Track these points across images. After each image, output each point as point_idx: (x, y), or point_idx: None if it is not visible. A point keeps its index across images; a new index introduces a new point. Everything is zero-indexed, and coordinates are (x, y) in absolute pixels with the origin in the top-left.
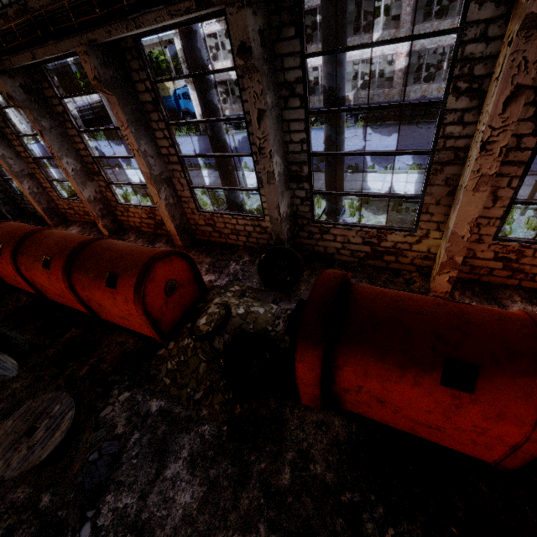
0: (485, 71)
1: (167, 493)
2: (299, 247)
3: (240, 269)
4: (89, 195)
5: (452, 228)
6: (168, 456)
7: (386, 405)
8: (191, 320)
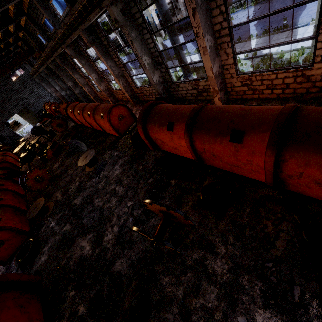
0: None
1: (114, 171)
2: (173, 96)
3: None
4: (103, 88)
5: (206, 74)
6: (116, 164)
7: (164, 143)
8: None
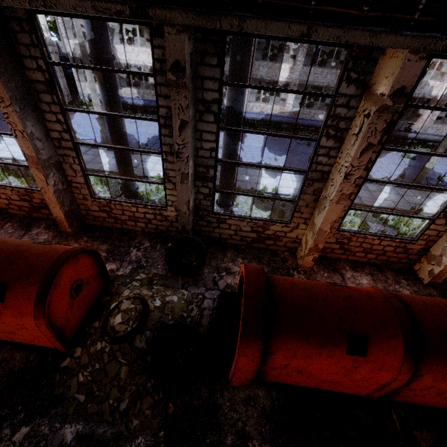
0: (345, 126)
1: None
2: (197, 233)
3: (142, 256)
4: None
5: (320, 226)
6: None
7: (303, 374)
8: (98, 317)
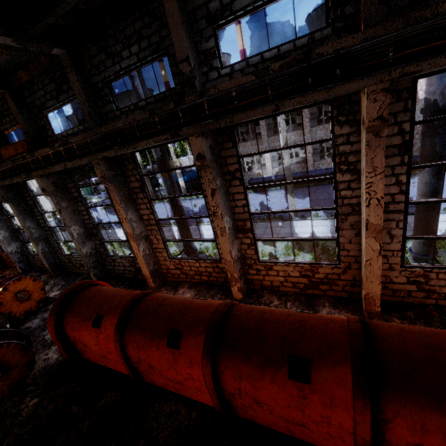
0: None
1: None
2: None
3: None
4: (234, 254)
5: None
6: None
7: None
8: None
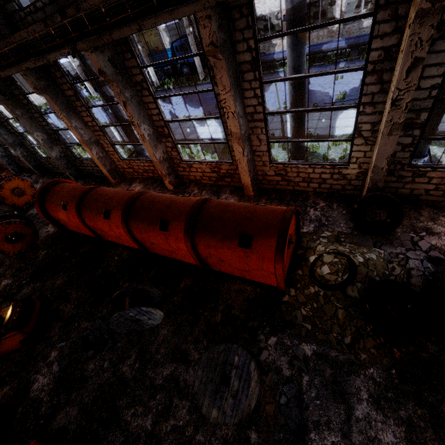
0: None
1: (367, 433)
2: None
3: (321, 215)
4: (159, 156)
5: None
6: (348, 397)
7: None
8: (299, 267)
